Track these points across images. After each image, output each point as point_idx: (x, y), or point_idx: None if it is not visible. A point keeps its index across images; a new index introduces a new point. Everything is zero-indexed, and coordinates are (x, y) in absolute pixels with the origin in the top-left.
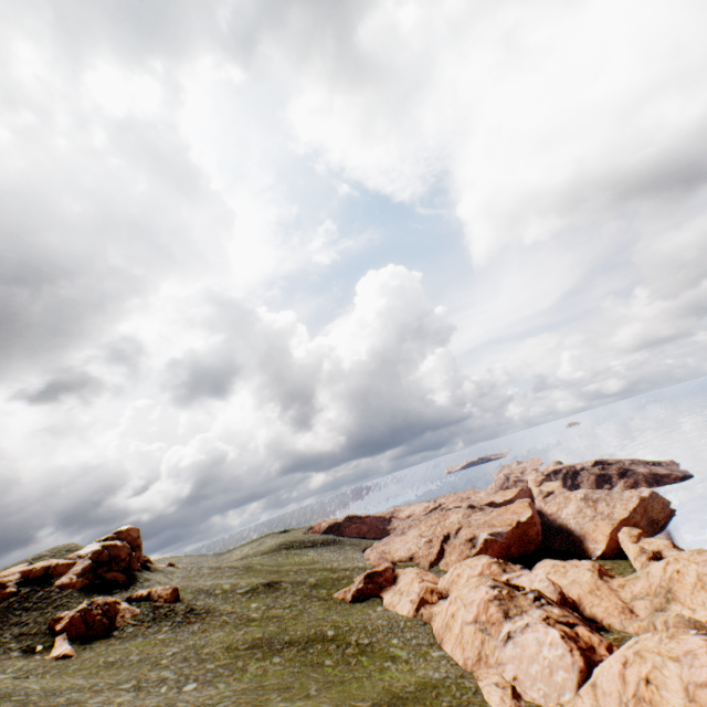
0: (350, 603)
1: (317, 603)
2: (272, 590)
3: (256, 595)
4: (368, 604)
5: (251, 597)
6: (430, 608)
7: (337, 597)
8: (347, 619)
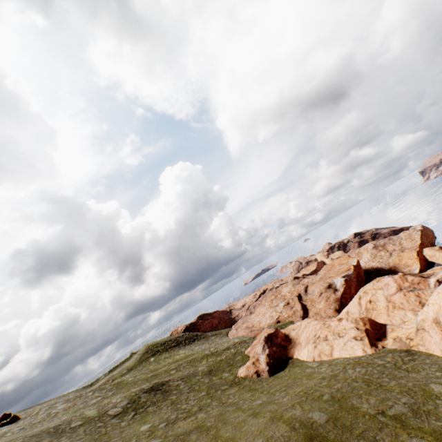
0: (271, 373)
1: (232, 388)
2: (161, 395)
3: (142, 411)
4: (291, 367)
5: (134, 415)
6: (384, 337)
7: (247, 373)
8: (307, 389)
